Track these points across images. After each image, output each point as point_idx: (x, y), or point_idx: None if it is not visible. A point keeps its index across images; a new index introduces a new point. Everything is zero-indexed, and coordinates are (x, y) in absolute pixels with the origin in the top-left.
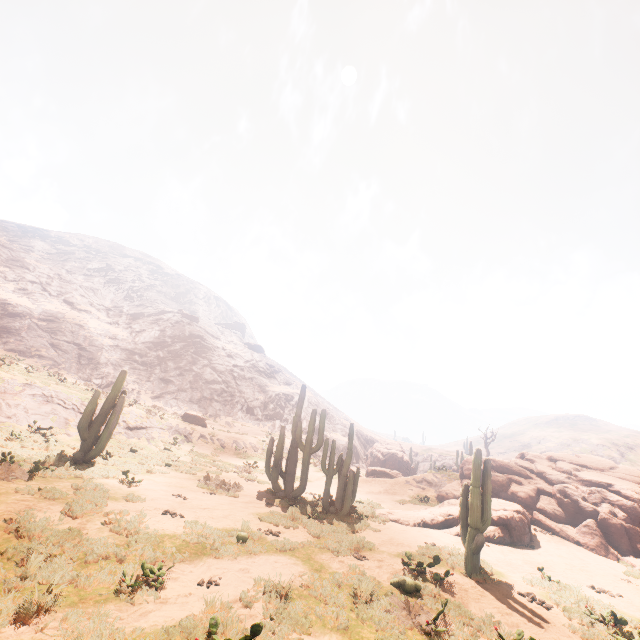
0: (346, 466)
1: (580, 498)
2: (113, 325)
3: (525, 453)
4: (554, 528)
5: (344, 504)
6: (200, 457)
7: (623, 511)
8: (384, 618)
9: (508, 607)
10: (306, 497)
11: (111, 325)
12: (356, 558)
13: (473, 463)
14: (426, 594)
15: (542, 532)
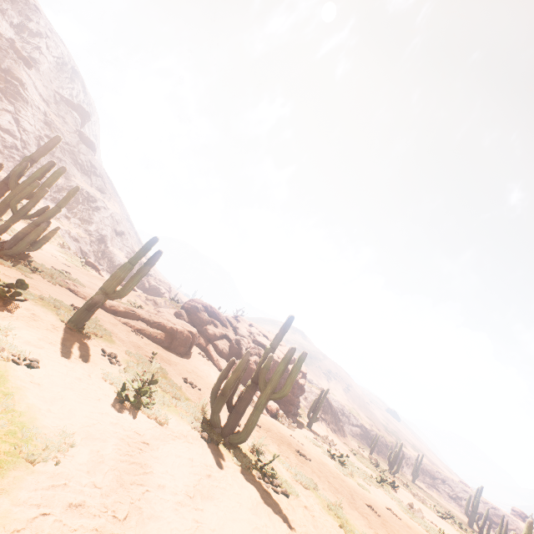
0: (43, 217)
1: (245, 348)
2: None
3: (239, 316)
4: (214, 357)
5: (15, 246)
6: None
7: None
8: None
9: (65, 344)
10: None
11: None
12: None
13: (143, 245)
14: None
15: (203, 356)
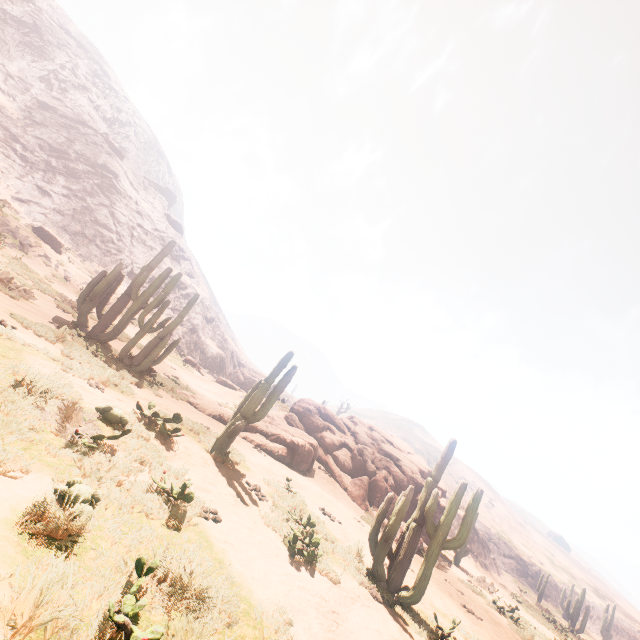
0: (167, 330)
1: (370, 460)
2: (6, 96)
3: (355, 417)
4: (336, 473)
5: (143, 362)
6: (24, 268)
7: (394, 480)
8: (27, 411)
9: (220, 482)
10: (116, 349)
11: (3, 94)
12: (89, 384)
13: (279, 362)
14: (131, 432)
15: (324, 471)
